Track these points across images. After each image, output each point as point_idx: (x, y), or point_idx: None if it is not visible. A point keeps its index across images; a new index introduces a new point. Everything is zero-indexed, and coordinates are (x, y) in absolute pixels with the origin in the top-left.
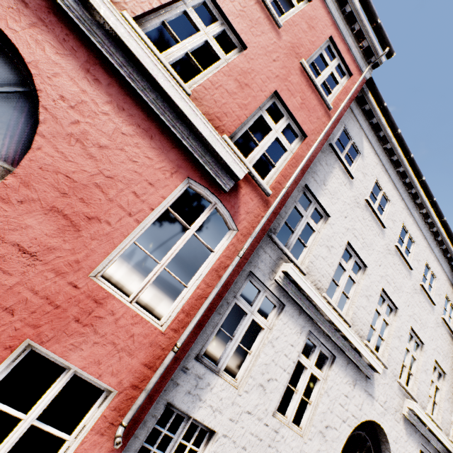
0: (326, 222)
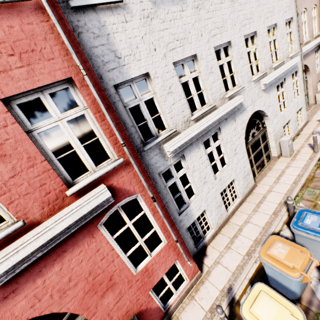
0: (151, 79)
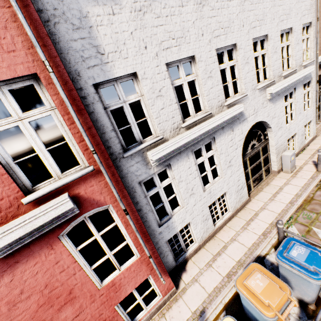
0: (139, 80)
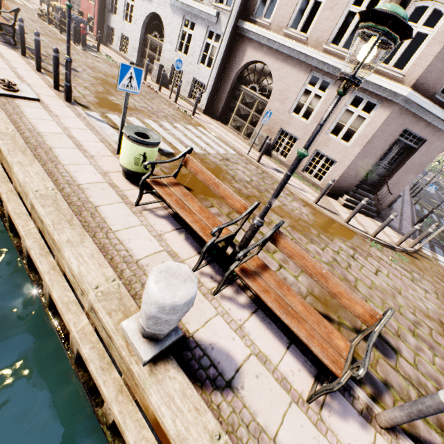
0: None
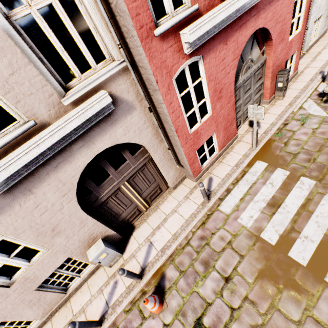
0: None
